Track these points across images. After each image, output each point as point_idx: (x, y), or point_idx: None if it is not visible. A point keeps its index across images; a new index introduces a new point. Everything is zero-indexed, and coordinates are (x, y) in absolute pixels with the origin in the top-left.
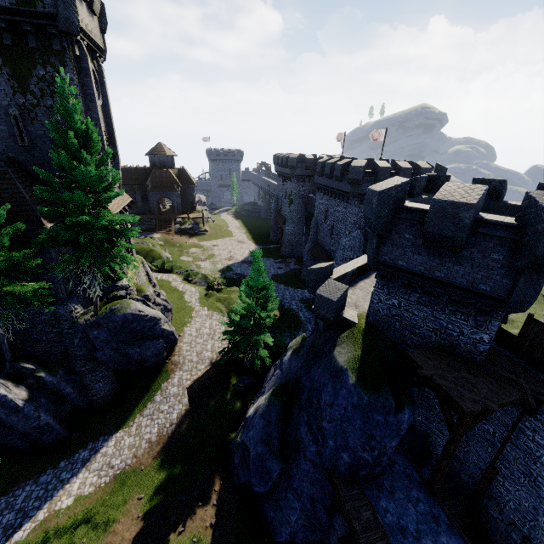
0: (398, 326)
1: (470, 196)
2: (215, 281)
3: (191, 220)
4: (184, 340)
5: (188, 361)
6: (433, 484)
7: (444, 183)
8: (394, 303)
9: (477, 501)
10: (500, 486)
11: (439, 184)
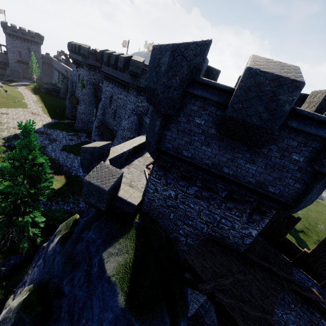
0: (172, 217)
1: (292, 73)
2: None
3: None
4: None
5: None
6: None
7: (215, 77)
8: (171, 194)
9: None
10: None
11: (211, 77)
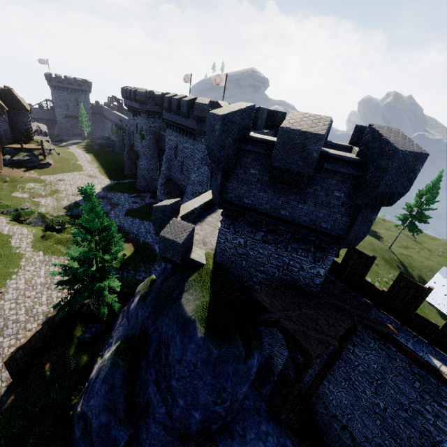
0: (244, 265)
1: (318, 126)
2: (55, 220)
3: (27, 151)
4: (7, 296)
5: (12, 323)
6: (279, 415)
7: (281, 120)
8: (241, 242)
9: (308, 401)
10: (326, 389)
11: (277, 120)
